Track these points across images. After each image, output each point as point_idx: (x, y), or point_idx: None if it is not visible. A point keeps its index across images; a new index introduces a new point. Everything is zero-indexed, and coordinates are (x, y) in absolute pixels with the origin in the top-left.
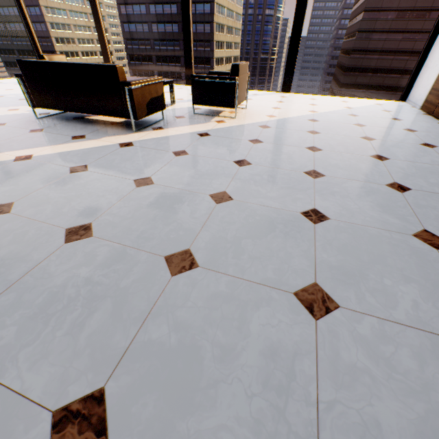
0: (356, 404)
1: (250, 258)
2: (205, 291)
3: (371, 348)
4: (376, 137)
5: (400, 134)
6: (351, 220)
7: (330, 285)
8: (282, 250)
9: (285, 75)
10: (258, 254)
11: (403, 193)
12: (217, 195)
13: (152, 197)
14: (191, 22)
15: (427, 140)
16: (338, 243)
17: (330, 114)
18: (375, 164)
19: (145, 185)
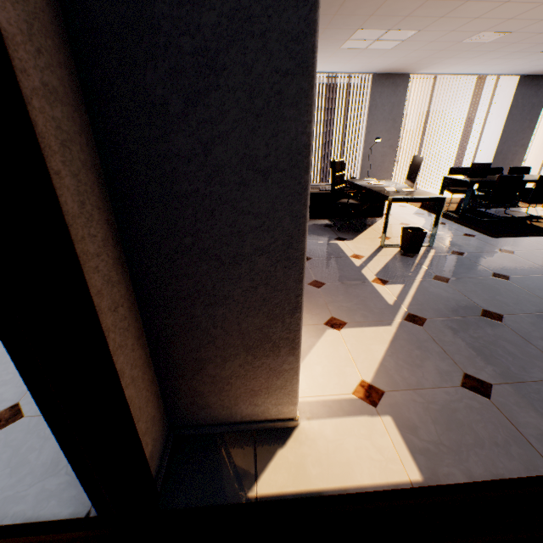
0: None
1: None
2: None
3: None
4: None
5: None
6: None
7: None
8: None
9: None
10: None
11: None
12: None
13: None
14: None
15: None
16: None
17: None
18: None
19: None
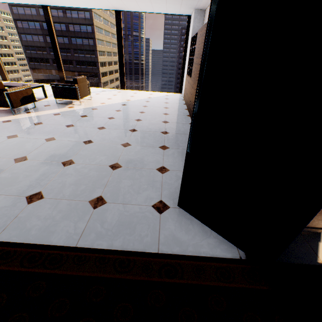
0: (63, 179)
1: (51, 156)
2: (27, 165)
3: (77, 170)
4: (146, 111)
5: (159, 109)
6: (102, 142)
7: (76, 159)
8: (66, 153)
9: (120, 80)
10: (55, 154)
11: (133, 132)
12: (49, 139)
13: (15, 142)
14: (59, 49)
15: (168, 112)
16: (90, 149)
17: (136, 101)
18: (133, 123)
19: (13, 138)
